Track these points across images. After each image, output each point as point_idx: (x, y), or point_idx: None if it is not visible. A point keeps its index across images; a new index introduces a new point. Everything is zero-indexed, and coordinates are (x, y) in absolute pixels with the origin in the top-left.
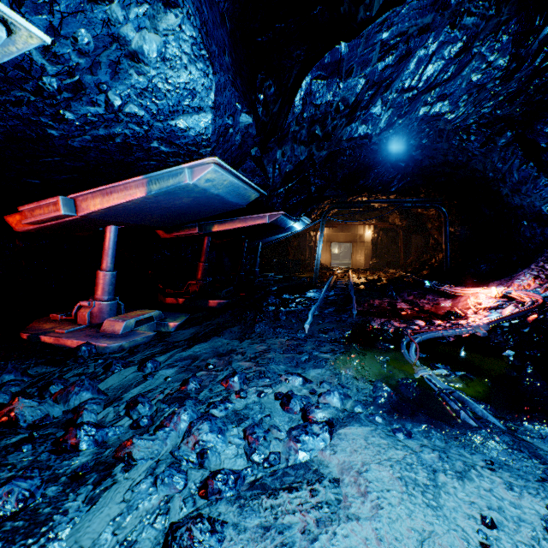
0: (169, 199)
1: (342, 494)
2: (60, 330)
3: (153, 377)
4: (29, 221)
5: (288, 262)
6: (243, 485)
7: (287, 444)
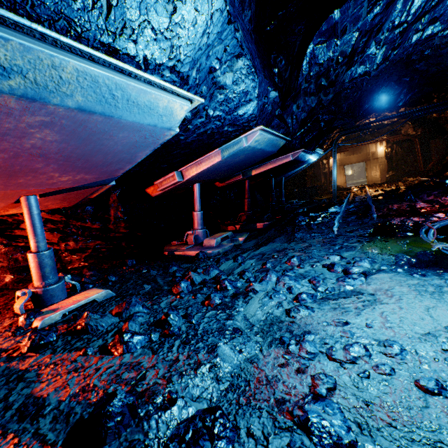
0: (232, 158)
1: (377, 298)
2: (182, 248)
3: (244, 264)
4: (161, 189)
5: (308, 189)
6: (316, 299)
7: (337, 284)
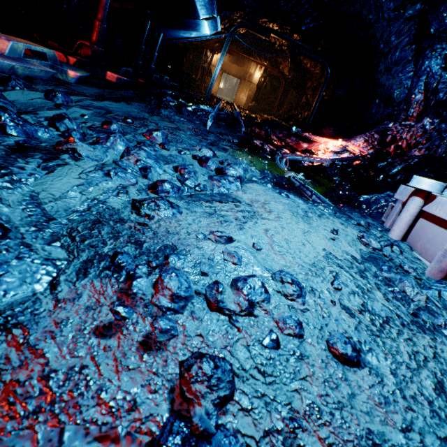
0: None
1: (255, 210)
2: None
3: (67, 109)
4: None
5: (183, 74)
6: (182, 195)
7: (211, 182)
